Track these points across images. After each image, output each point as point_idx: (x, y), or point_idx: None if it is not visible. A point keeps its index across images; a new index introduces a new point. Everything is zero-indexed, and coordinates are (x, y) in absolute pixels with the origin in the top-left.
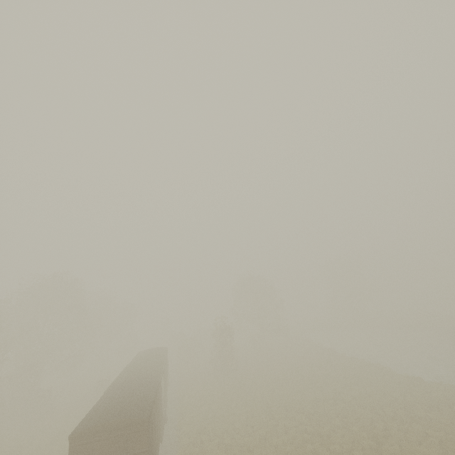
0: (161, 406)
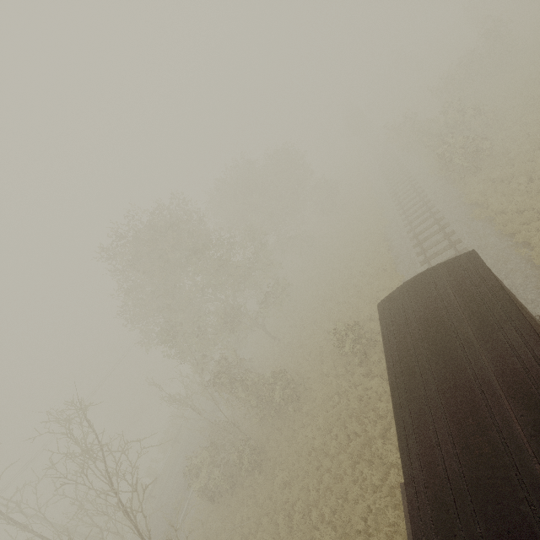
0: None
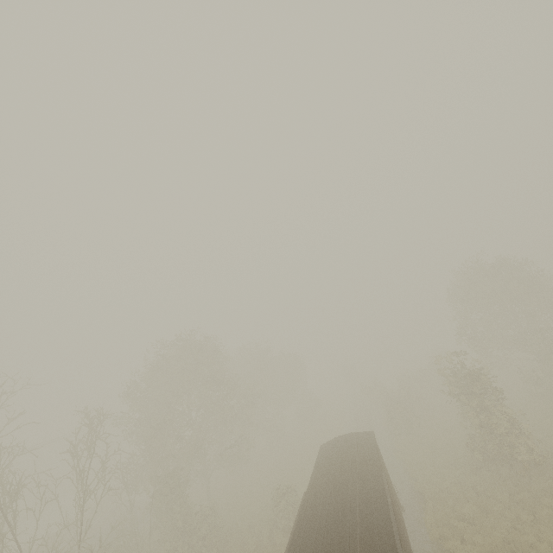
0: None
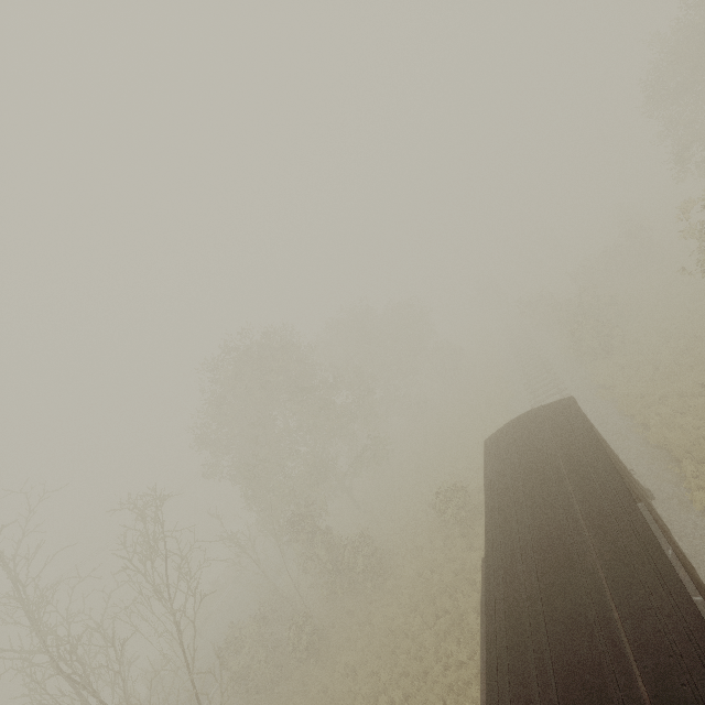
0: None
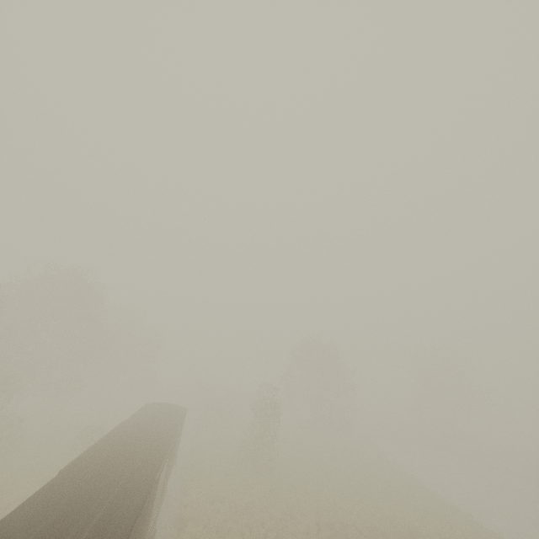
0: (148, 518)
